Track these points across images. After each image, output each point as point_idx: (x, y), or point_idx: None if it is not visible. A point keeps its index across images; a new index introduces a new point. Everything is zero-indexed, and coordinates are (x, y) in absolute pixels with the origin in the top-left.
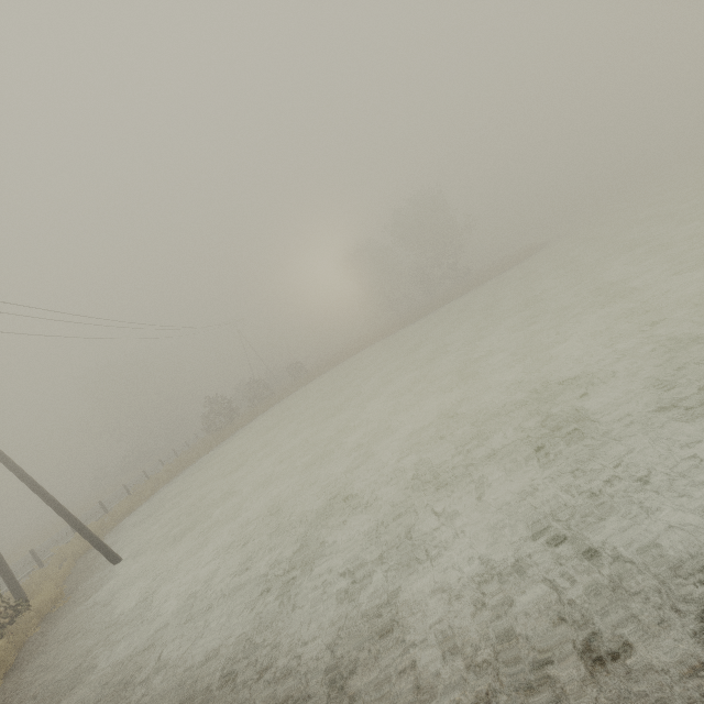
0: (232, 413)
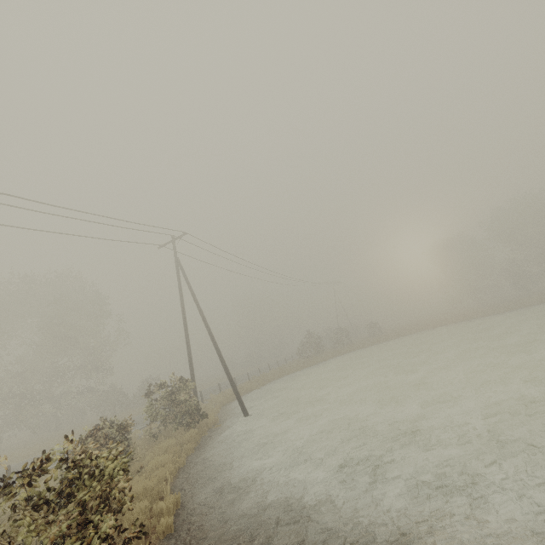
0: (319, 348)
